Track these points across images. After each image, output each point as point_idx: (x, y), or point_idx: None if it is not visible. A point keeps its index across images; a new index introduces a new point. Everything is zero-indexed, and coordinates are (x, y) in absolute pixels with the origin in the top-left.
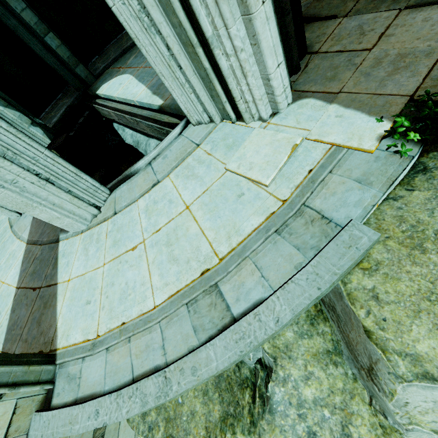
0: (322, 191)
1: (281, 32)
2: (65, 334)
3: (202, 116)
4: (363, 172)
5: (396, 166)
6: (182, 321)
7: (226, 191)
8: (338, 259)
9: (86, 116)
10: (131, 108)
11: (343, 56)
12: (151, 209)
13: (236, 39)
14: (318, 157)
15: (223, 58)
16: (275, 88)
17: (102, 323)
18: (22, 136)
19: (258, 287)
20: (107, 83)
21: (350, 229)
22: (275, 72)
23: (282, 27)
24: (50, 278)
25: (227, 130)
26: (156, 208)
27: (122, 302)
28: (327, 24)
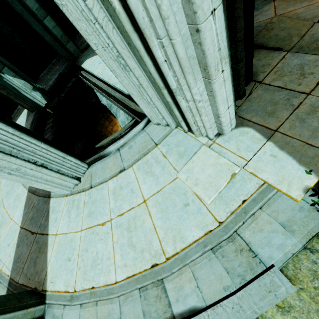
0: (252, 224)
1: (233, 73)
2: (52, 280)
3: (162, 122)
4: (288, 218)
5: (317, 222)
6: (135, 302)
7: (176, 197)
8: (259, 299)
9: (73, 83)
10: (107, 87)
11: (283, 93)
12: (117, 193)
13: (196, 95)
14: (252, 189)
15: (183, 101)
16: (223, 122)
17: (78, 281)
18: (24, 136)
19: (193, 295)
20: (90, 59)
21: (272, 275)
22: (225, 113)
23: (235, 69)
24: (44, 228)
25: (180, 137)
26: (121, 193)
27: (93, 268)
28: (272, 54)
